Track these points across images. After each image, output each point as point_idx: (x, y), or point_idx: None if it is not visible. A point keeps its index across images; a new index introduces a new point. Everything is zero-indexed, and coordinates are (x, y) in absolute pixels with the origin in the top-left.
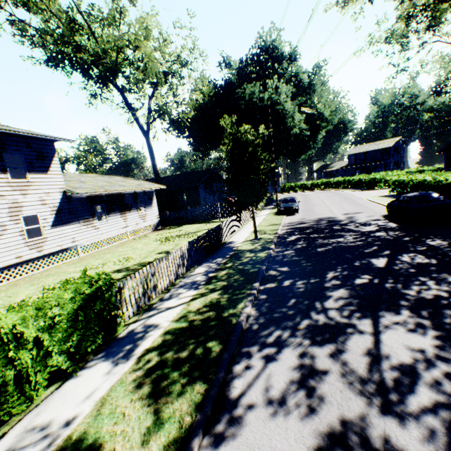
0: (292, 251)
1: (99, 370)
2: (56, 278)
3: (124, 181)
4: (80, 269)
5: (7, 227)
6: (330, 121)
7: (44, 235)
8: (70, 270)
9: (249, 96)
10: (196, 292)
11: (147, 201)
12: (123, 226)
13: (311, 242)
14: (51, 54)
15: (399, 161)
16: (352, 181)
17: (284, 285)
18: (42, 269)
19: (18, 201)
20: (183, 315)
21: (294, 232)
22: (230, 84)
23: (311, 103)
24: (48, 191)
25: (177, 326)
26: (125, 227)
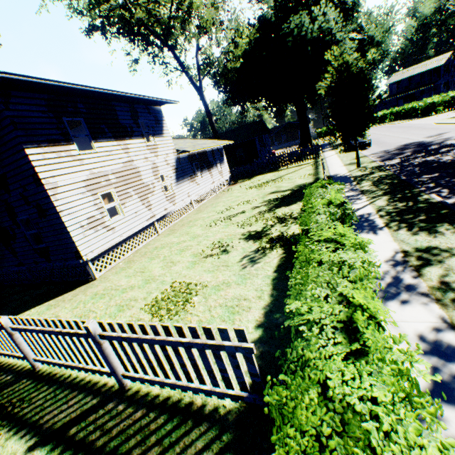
0: (412, 167)
1: (364, 235)
2: (203, 221)
3: (198, 141)
4: (214, 214)
5: (154, 185)
6: (381, 45)
7: (173, 191)
8: (204, 216)
9: (293, 31)
10: (366, 199)
11: (220, 158)
12: (211, 182)
13: (422, 159)
14: (114, 19)
15: (449, 81)
16: (401, 112)
17: (442, 182)
18: (178, 219)
19: (155, 162)
20: (380, 208)
21: (392, 158)
22: (264, 21)
23: (358, 27)
24: (167, 152)
25: (387, 212)
26: (213, 183)
